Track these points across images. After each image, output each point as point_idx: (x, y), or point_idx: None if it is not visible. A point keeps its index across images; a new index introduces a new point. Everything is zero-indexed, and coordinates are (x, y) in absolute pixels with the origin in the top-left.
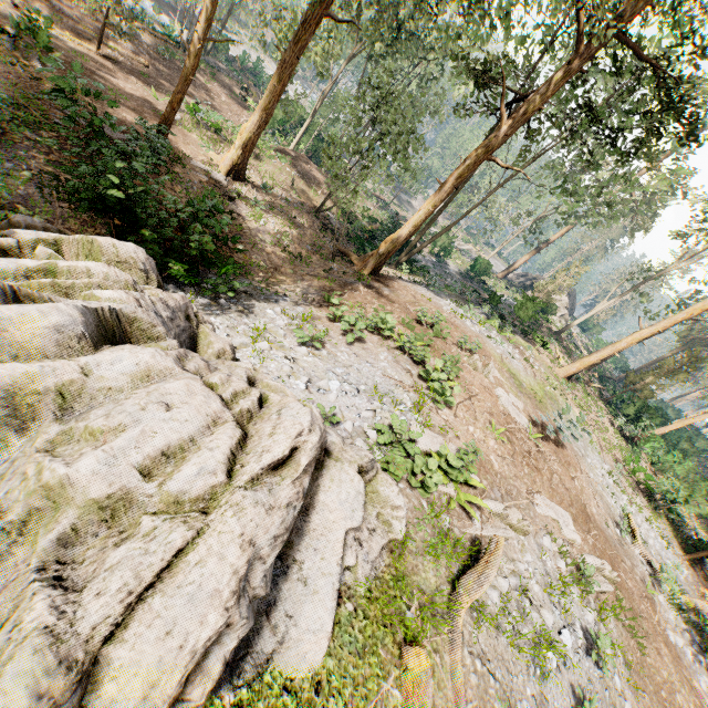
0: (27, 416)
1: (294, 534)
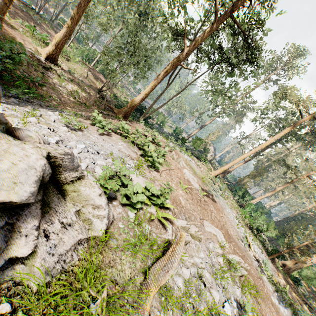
0: None
1: None
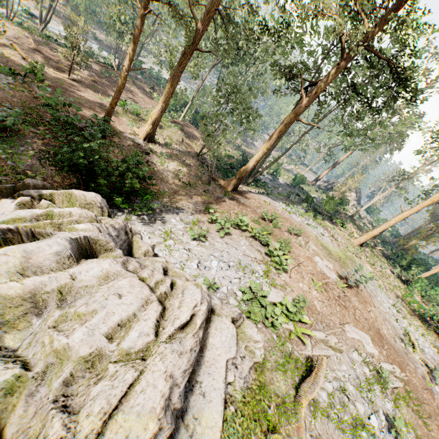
0: (41, 306)
1: (195, 365)
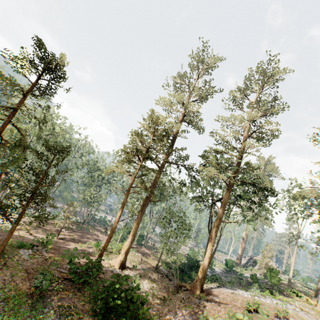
0: None
1: None
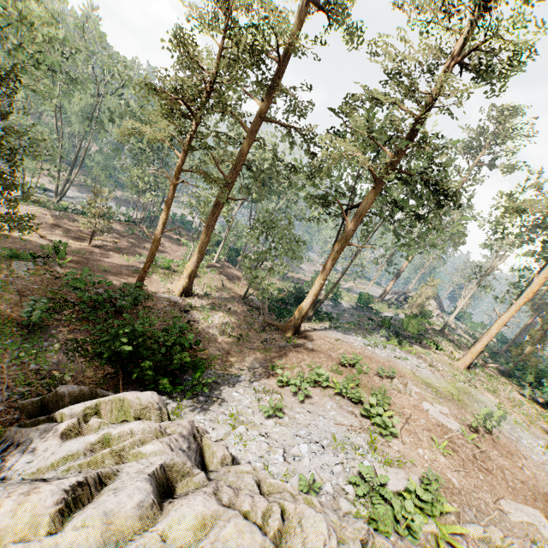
0: None
1: None
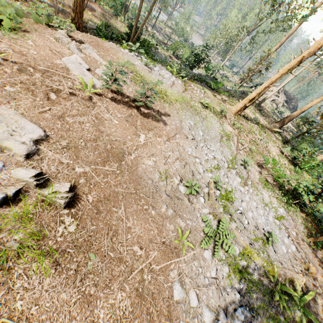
0: None
1: None
